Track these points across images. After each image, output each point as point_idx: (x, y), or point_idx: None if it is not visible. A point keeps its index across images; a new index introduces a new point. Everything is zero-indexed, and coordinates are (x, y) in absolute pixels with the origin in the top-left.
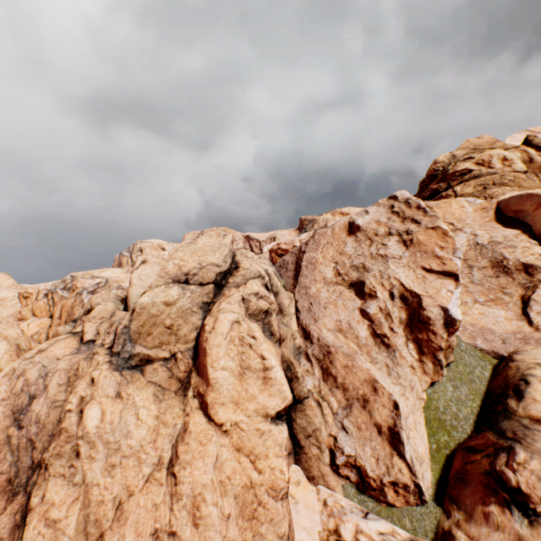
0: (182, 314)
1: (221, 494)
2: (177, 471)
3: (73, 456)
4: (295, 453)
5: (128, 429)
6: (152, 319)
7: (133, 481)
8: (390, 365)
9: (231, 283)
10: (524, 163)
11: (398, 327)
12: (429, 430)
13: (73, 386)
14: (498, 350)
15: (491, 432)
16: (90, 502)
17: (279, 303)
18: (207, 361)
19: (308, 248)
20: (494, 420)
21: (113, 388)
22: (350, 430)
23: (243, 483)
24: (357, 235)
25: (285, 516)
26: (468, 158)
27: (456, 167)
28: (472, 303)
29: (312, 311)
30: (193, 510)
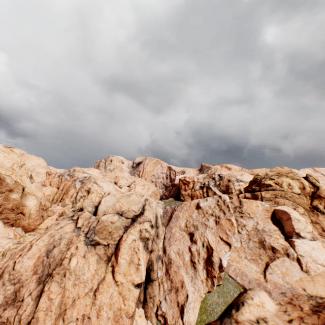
0: (116, 228)
1: (109, 309)
2: (97, 294)
3: (63, 276)
4: (143, 303)
5: (84, 271)
6: (104, 227)
7: (81, 292)
8: (193, 277)
9: (138, 220)
10: (300, 189)
11: (201, 260)
12: (200, 312)
13: (69, 246)
14: (245, 285)
15: (219, 321)
16: (64, 295)
17: (157, 232)
18: (119, 253)
19: (177, 209)
20: (225, 316)
21: (83, 252)
22: (167, 300)
23: (118, 307)
24: (199, 210)
25: (128, 324)
26: (272, 179)
27: (265, 181)
28: (244, 257)
29: (170, 240)
30: (98, 311)
